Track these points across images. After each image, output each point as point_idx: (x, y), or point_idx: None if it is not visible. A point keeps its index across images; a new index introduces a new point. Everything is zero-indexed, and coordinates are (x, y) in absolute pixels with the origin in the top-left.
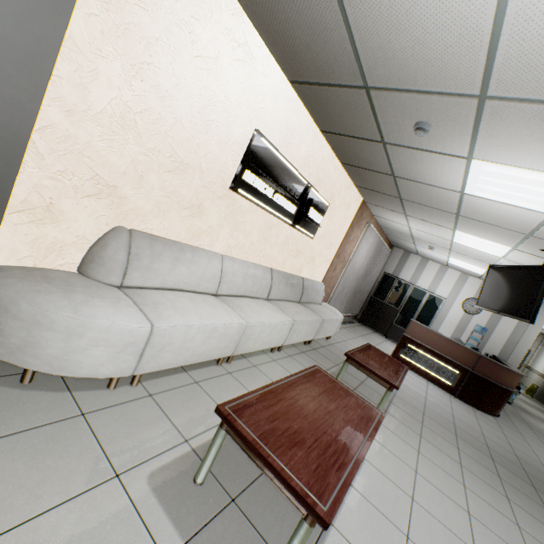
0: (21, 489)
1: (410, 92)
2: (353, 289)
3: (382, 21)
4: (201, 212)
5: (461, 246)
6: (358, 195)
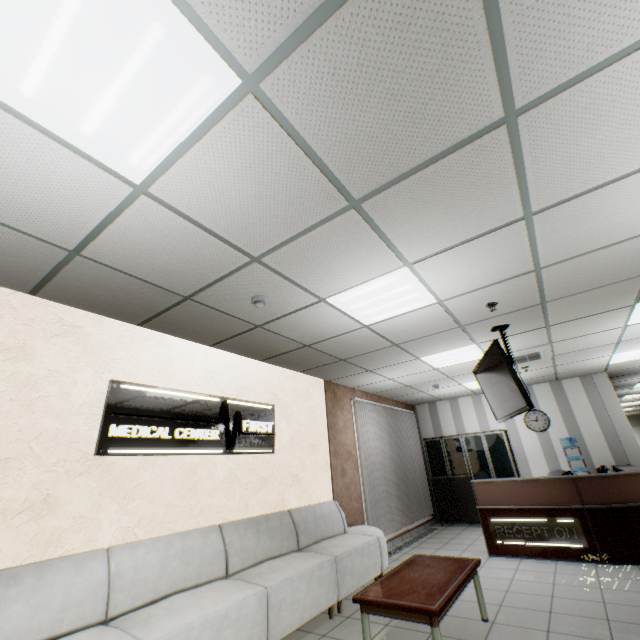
0: None
1: (216, 283)
2: (394, 483)
3: (132, 255)
4: (52, 505)
5: (448, 367)
6: (313, 379)
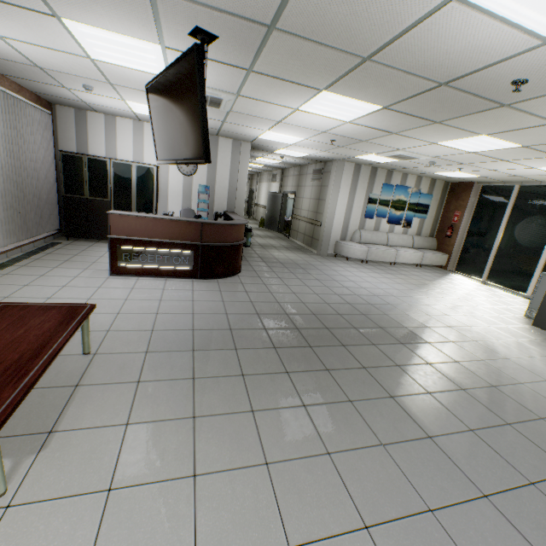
0: None
1: None
2: None
3: None
4: None
5: (112, 66)
6: None
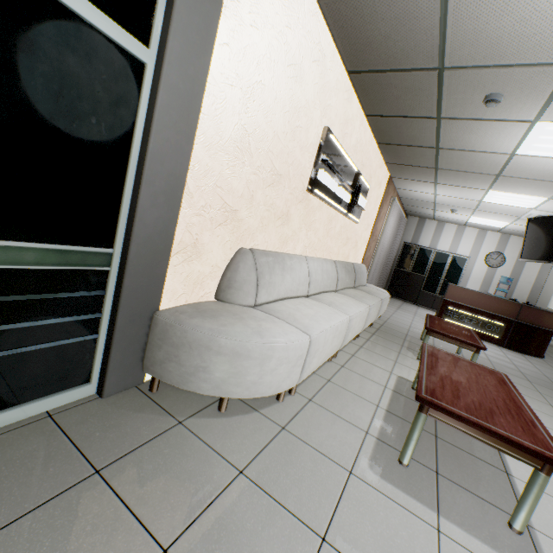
0: (303, 499)
1: (492, 67)
2: (382, 265)
3: (488, 5)
4: (288, 219)
5: (490, 204)
6: (386, 172)
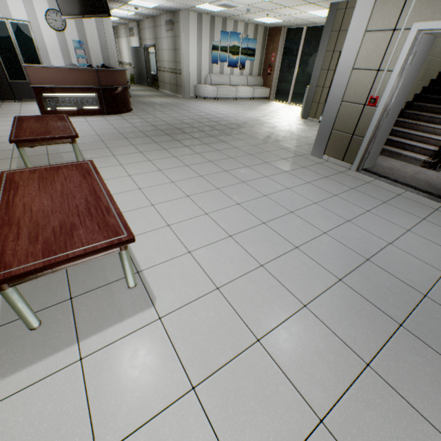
0: None
1: None
2: None
3: None
4: None
5: None
6: None
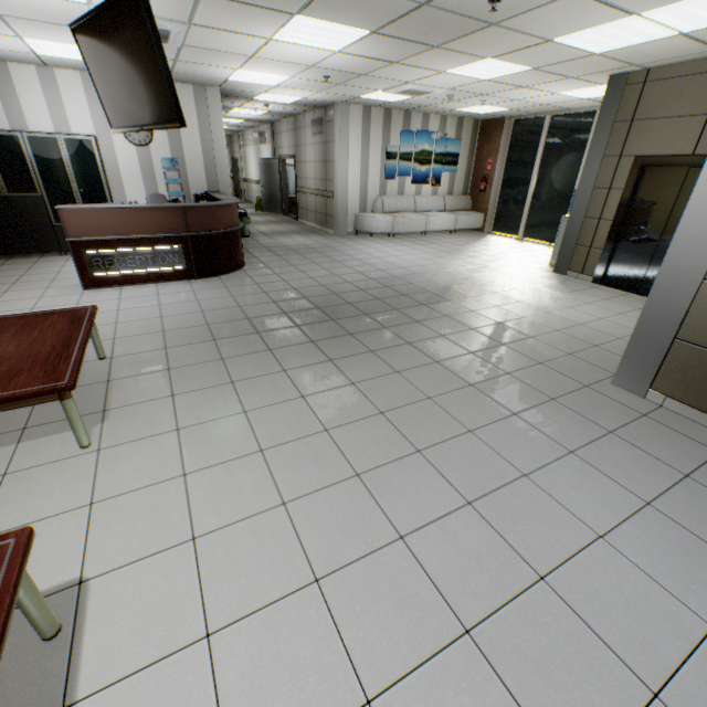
0: None
1: None
2: None
3: None
4: None
5: None
6: None
